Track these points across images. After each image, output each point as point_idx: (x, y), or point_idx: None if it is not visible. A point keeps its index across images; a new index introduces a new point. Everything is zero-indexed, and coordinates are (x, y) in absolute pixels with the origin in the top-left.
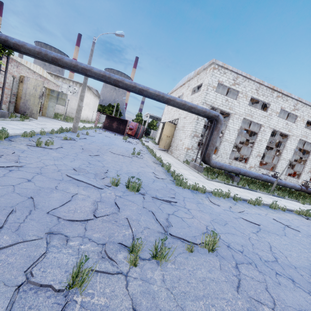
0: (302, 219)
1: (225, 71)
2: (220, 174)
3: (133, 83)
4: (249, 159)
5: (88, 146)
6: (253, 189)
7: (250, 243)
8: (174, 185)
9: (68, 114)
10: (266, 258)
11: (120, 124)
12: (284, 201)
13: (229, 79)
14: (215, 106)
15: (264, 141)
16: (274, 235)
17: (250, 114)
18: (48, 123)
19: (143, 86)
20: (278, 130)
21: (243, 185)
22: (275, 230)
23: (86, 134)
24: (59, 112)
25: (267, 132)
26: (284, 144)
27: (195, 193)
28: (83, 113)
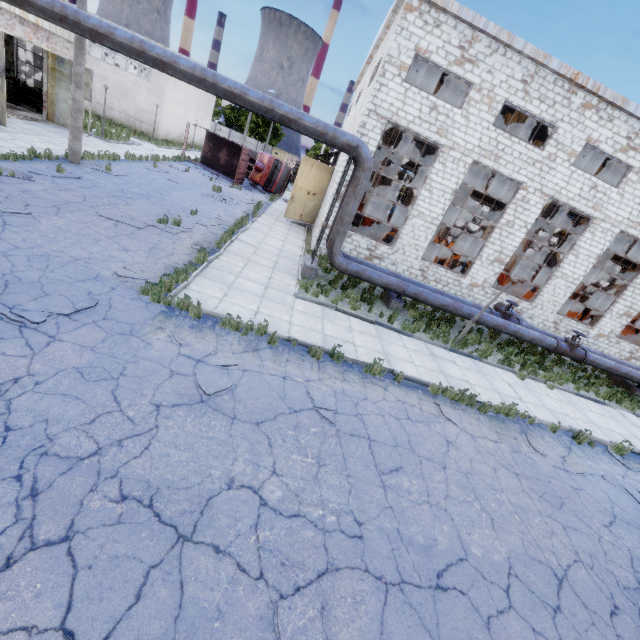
0: (420, 404)
1: (440, 19)
2: (352, 290)
3: (137, 43)
4: (473, 265)
5: (47, 194)
6: (411, 330)
7: (86, 419)
8: (140, 294)
9: (133, 124)
10: (59, 450)
11: (233, 155)
12: (466, 365)
13: (449, 44)
14: (402, 122)
15: (519, 227)
16: (217, 418)
17: (495, 153)
18: (31, 138)
19: (162, 53)
20: (565, 203)
21: (390, 320)
22: (254, 410)
23: (105, 169)
24: (114, 116)
25: (532, 206)
26: (575, 240)
27: (169, 316)
28: (167, 124)
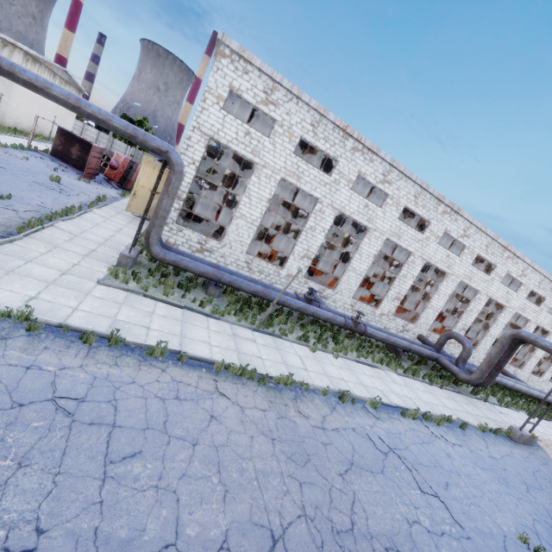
0: (198, 382)
1: (248, 68)
2: (169, 277)
3: None
4: (288, 260)
5: None
6: (220, 314)
7: None
8: None
9: None
10: None
11: (86, 151)
12: (265, 343)
13: (256, 88)
14: (222, 140)
15: (319, 231)
16: None
17: (297, 174)
18: None
19: None
20: (349, 216)
21: (202, 305)
22: None
23: None
24: None
25: (327, 216)
26: (359, 243)
27: None
28: (17, 114)
